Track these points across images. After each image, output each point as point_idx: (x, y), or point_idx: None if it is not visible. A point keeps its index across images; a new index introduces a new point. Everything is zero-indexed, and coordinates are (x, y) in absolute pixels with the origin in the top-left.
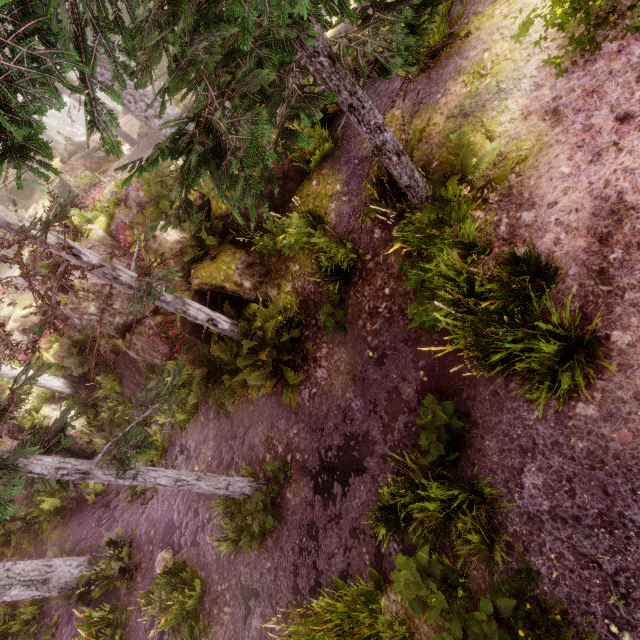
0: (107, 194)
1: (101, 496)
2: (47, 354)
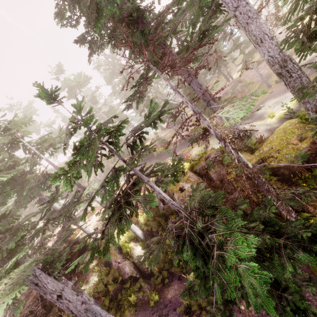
0: (196, 155)
1: (154, 304)
2: (140, 217)
